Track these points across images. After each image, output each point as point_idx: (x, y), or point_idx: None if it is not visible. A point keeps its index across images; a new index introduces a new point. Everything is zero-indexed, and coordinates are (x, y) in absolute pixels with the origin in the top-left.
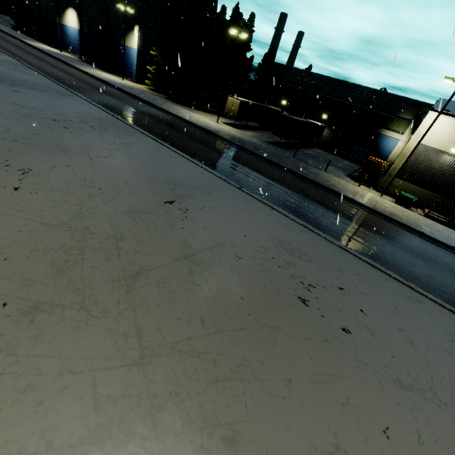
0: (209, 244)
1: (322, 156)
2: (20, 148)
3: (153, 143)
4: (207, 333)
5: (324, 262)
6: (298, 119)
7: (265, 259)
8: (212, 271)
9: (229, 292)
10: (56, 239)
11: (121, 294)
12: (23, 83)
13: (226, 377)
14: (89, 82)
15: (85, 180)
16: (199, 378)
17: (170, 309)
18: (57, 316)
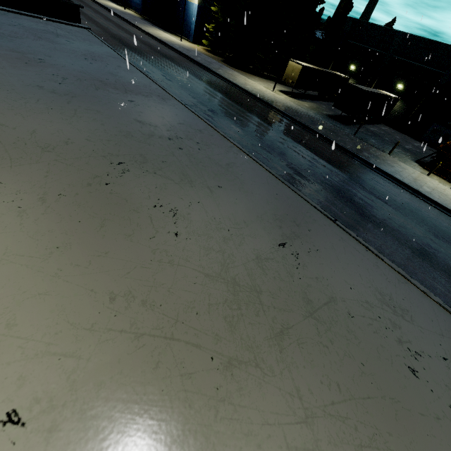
0: (324, 298)
1: (388, 134)
2: (161, 182)
3: (249, 162)
4: (345, 399)
5: (425, 324)
6: (367, 89)
7: (373, 319)
8: (333, 331)
9: (352, 357)
10: (219, 292)
11: (277, 353)
12: (131, 87)
13: (366, 444)
14: (149, 44)
15: (215, 220)
16: (348, 442)
17: (313, 372)
18: (244, 371)
